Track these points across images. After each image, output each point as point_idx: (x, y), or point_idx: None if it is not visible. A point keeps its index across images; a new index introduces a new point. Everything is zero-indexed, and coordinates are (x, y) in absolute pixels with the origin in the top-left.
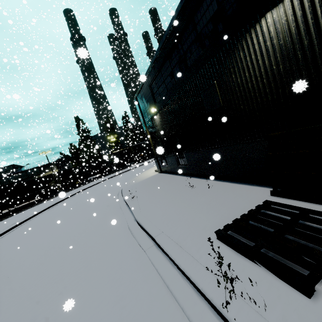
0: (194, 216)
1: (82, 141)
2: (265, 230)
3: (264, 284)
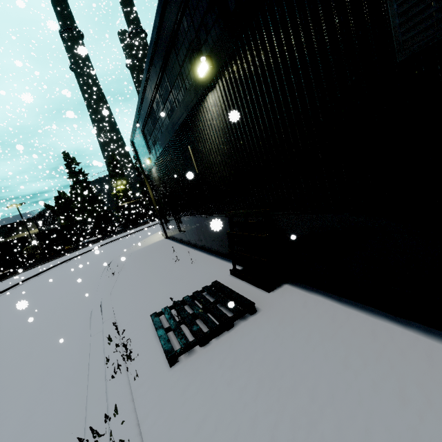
0: (154, 297)
1: (75, 188)
2: (186, 312)
3: (152, 359)
